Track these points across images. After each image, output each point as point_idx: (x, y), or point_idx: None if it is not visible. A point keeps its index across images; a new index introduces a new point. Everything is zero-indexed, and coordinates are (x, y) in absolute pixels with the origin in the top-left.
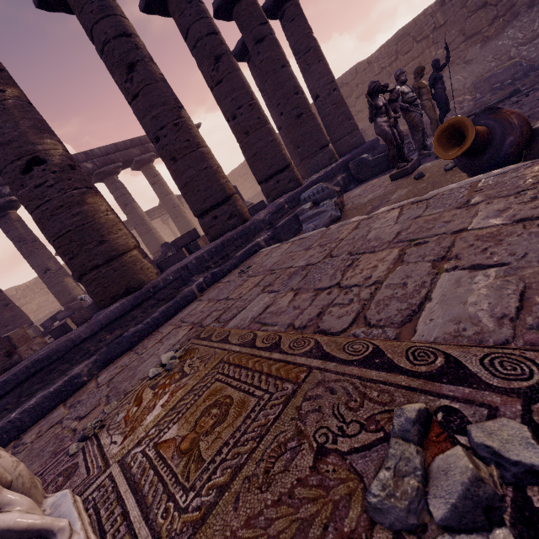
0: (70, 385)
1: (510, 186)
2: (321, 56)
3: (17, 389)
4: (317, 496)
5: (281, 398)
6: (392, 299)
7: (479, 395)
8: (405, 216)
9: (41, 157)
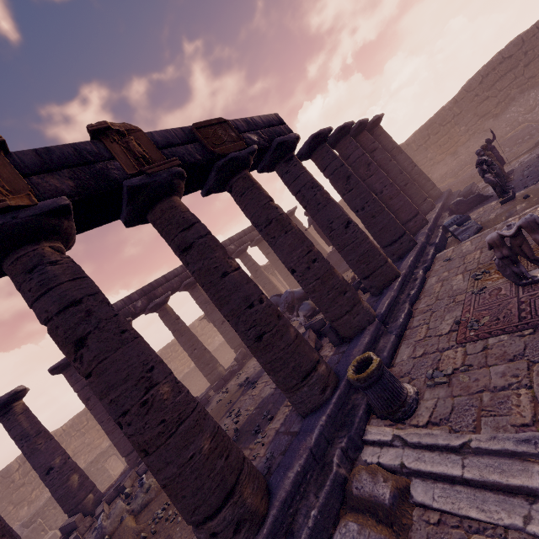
0: (409, 311)
1: None
2: (401, 150)
3: (388, 315)
4: None
5: None
6: None
7: None
8: None
9: (350, 220)
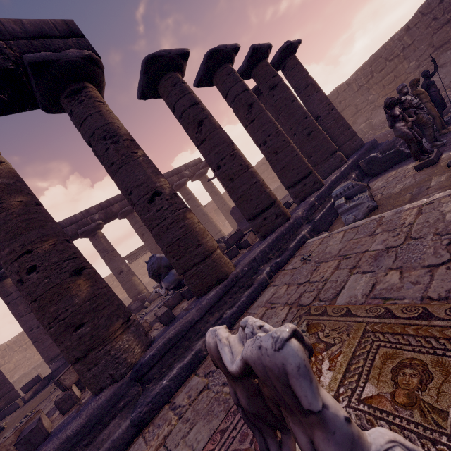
0: (196, 358)
1: None
2: (318, 88)
3: (159, 362)
4: None
5: None
6: None
7: None
8: None
9: (159, 190)
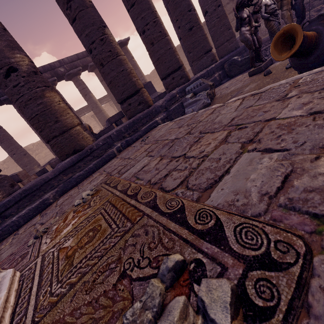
0: (43, 204)
1: (320, 83)
2: None
3: (16, 205)
4: (108, 305)
5: (121, 232)
6: (208, 170)
7: (221, 255)
8: (242, 106)
9: (14, 66)
